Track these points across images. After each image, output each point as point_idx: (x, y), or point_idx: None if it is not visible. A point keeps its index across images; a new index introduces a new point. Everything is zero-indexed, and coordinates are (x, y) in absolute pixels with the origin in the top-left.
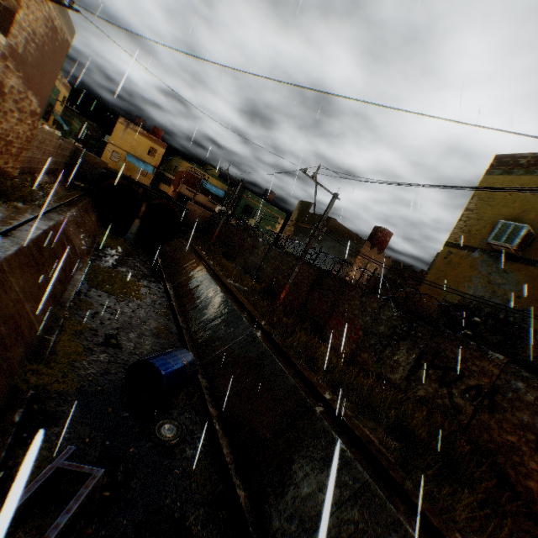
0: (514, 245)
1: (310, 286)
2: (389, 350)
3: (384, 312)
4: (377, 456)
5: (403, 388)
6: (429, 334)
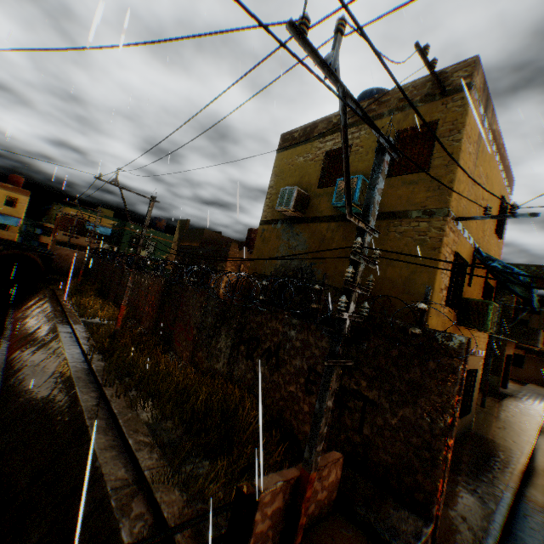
0: (291, 206)
1: (160, 299)
2: (215, 340)
3: (210, 302)
4: (141, 459)
5: (223, 375)
6: (239, 311)
